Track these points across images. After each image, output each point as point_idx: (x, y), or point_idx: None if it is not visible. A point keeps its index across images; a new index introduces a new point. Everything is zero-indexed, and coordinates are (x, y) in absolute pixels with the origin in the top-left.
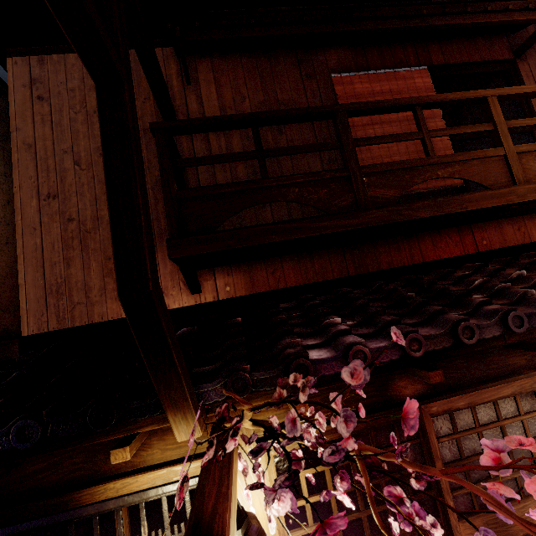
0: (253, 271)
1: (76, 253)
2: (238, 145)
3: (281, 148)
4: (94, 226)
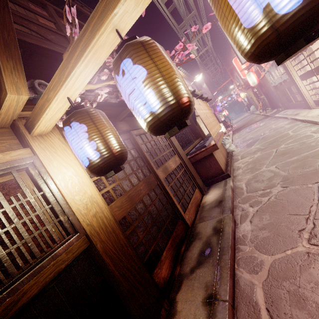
0: None
1: None
2: None
3: (16, 0)
4: None
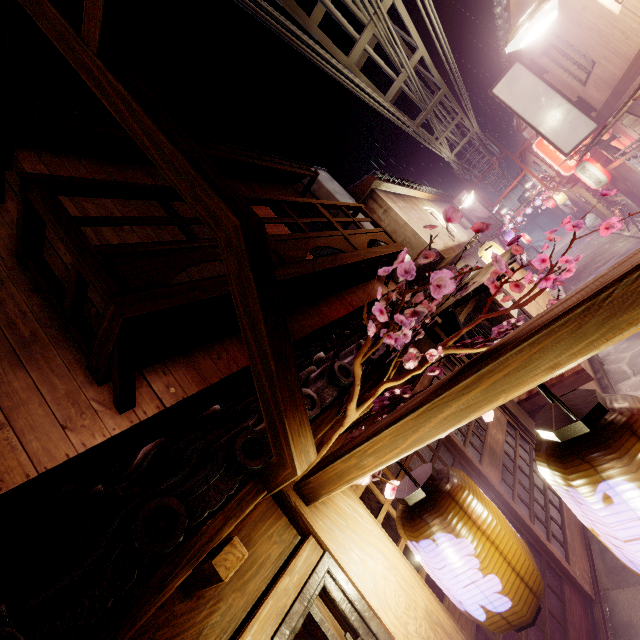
0: (195, 362)
1: None
2: (113, 236)
3: (198, 218)
4: None
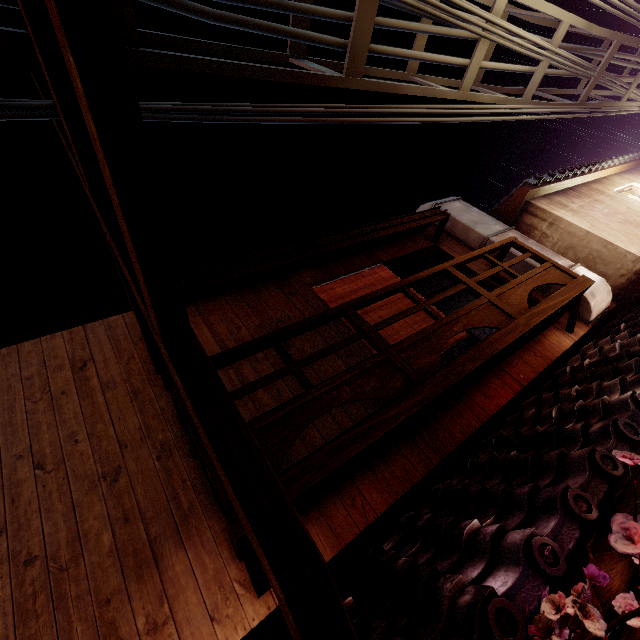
0: (328, 514)
1: (42, 621)
2: (250, 371)
3: (312, 354)
4: (73, 554)
